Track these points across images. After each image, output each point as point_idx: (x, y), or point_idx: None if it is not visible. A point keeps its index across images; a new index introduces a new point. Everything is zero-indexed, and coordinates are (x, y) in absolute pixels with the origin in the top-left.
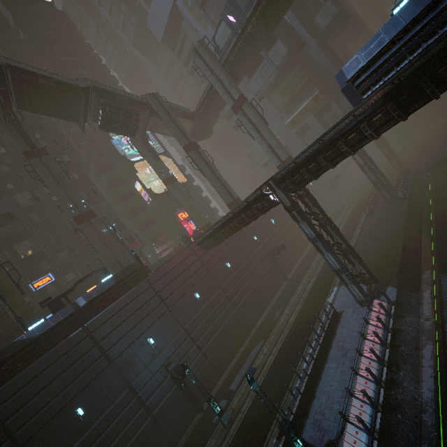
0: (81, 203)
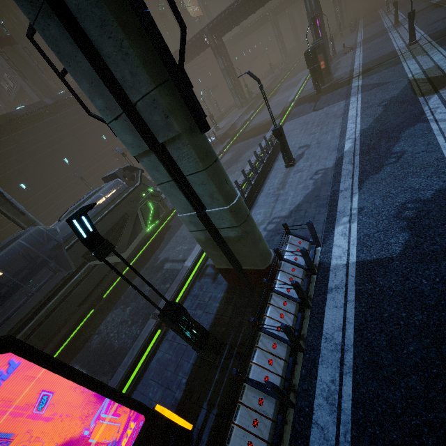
0: (182, 3)
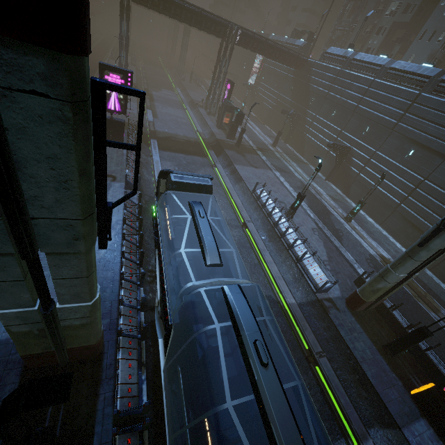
0: None
